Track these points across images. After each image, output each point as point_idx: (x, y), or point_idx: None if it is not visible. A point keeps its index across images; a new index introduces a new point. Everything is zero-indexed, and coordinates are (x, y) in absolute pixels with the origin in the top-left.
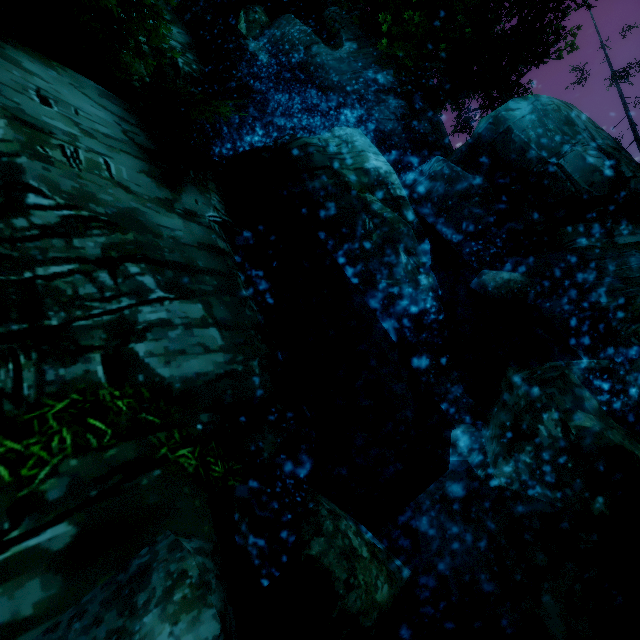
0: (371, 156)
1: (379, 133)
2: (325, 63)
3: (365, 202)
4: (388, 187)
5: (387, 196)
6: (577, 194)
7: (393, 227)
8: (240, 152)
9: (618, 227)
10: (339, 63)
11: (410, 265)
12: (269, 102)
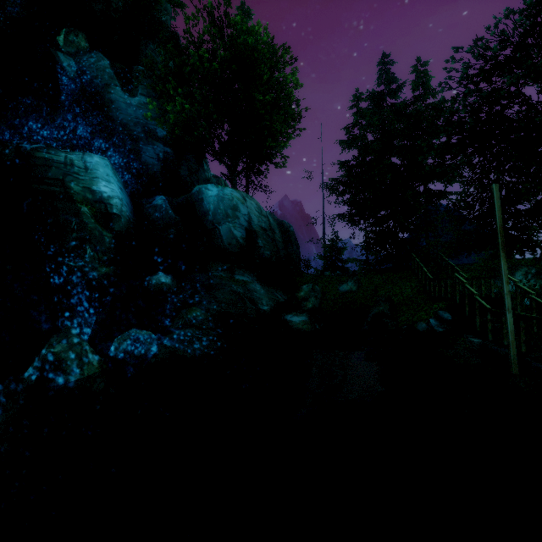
0: (102, 183)
1: (139, 164)
2: (116, 102)
3: (79, 210)
4: (107, 205)
5: (105, 210)
6: (223, 247)
7: (89, 232)
8: (2, 136)
9: (238, 270)
10: (128, 106)
11: (92, 258)
12: (61, 104)
